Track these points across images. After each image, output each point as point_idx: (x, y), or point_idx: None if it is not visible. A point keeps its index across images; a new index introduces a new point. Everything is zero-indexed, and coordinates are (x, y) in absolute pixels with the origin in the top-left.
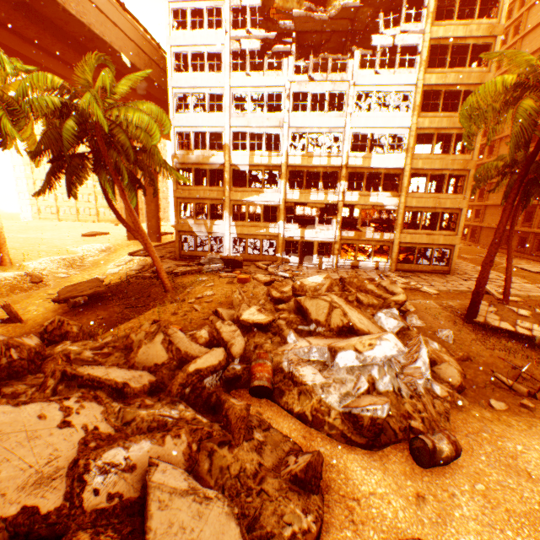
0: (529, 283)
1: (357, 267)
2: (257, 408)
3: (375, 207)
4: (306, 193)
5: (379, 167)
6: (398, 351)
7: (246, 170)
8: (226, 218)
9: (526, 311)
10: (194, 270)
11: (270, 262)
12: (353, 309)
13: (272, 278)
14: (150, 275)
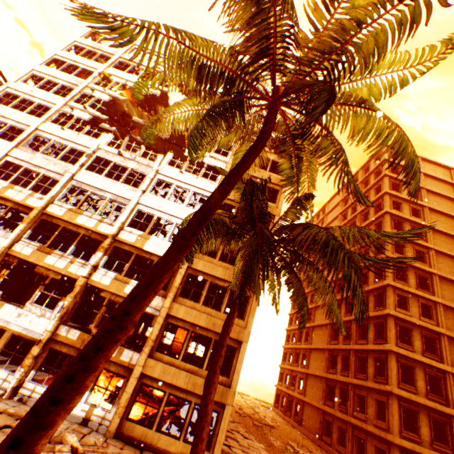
0: None
1: None
2: None
3: None
4: (46, 252)
5: (153, 252)
6: None
7: None
8: None
9: None
10: None
11: None
12: None
13: None
14: None
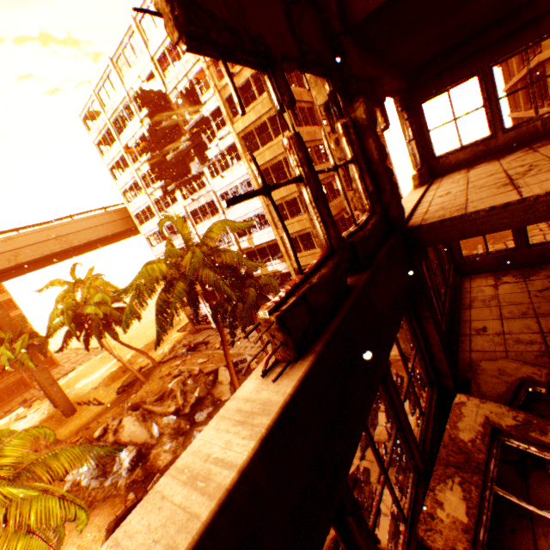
0: None
1: None
2: (59, 486)
3: (276, 273)
4: None
5: (260, 243)
6: (88, 468)
7: None
8: (202, 302)
9: None
10: (170, 358)
11: None
12: (138, 423)
13: (181, 371)
14: (159, 361)
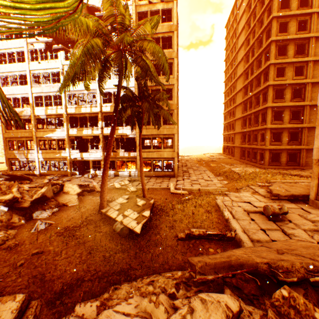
0: (222, 180)
1: (118, 176)
2: None
3: (123, 136)
4: (81, 130)
5: None
6: None
7: (45, 118)
8: (35, 148)
9: (143, 202)
10: None
11: (60, 175)
12: None
13: None
14: None
